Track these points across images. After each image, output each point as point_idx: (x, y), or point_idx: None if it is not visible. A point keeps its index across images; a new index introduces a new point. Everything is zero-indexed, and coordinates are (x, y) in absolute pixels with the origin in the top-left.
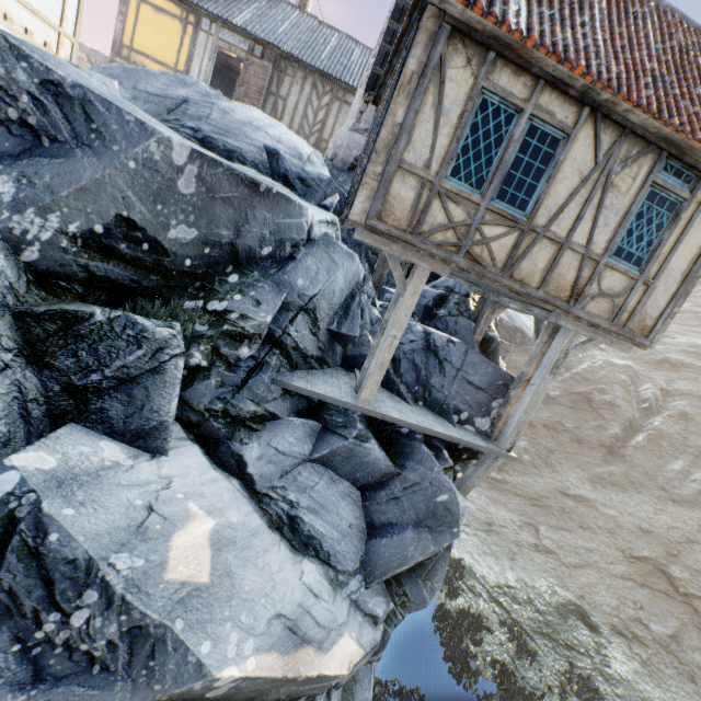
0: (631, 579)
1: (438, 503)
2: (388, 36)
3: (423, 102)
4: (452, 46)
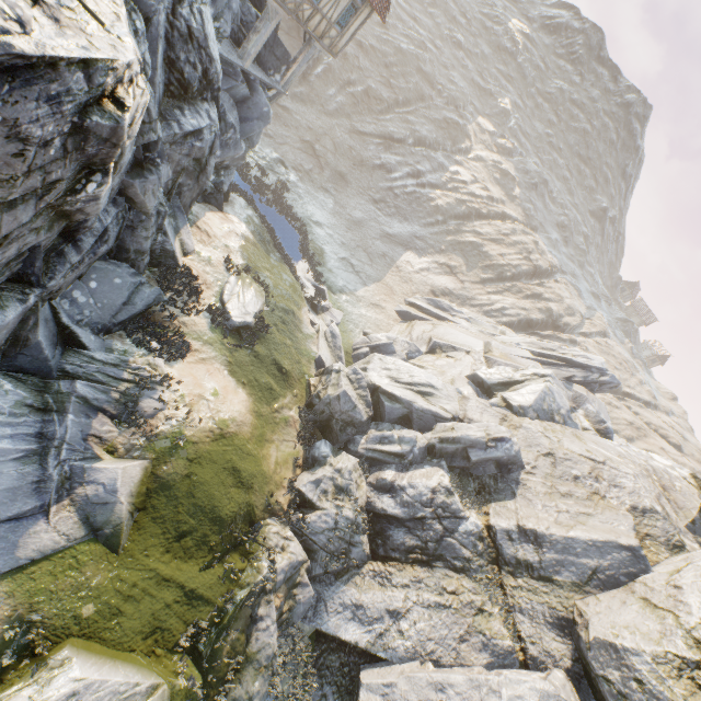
0: (301, 151)
1: (265, 112)
2: None
3: None
4: None
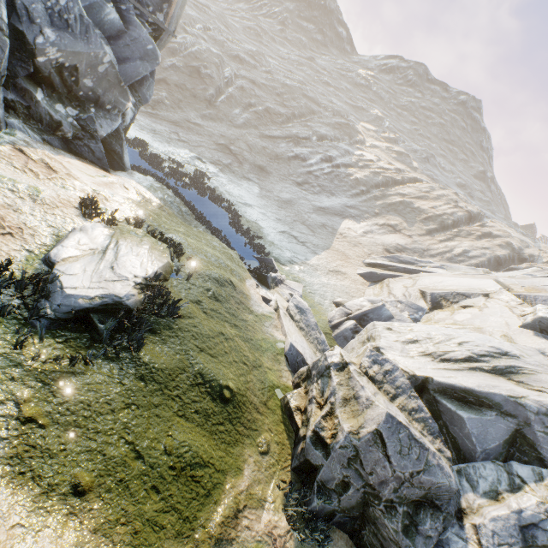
0: (217, 150)
1: (149, 50)
2: None
3: None
4: None
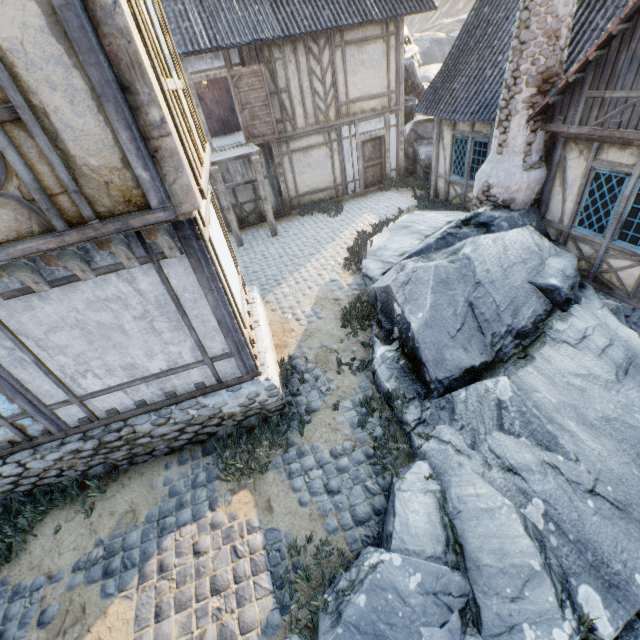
0: None
1: None
2: (581, 67)
3: None
4: None
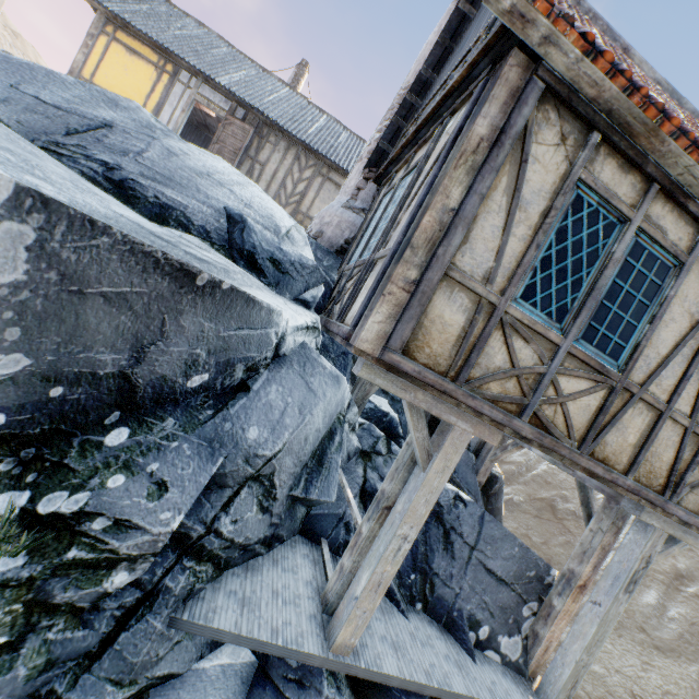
0: None
1: None
2: (403, 109)
3: (492, 183)
4: (543, 112)
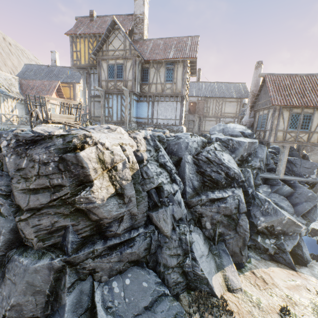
0: None
1: (309, 195)
2: (255, 99)
3: (279, 119)
4: (283, 109)
